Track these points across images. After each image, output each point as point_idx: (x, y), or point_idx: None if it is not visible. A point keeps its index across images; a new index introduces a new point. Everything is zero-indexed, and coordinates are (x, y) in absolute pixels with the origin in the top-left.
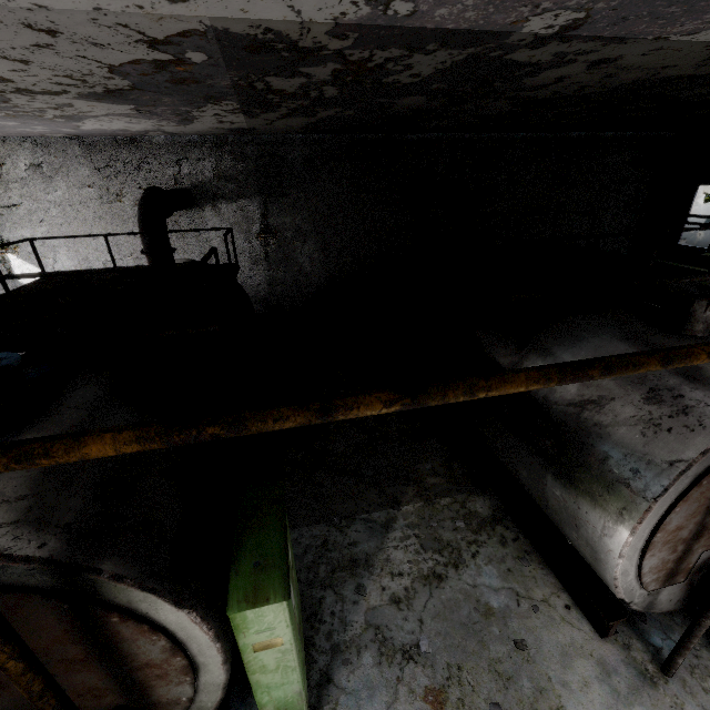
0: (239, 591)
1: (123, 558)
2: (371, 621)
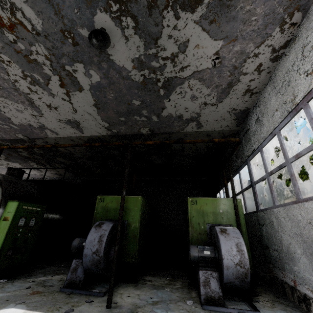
0: None
1: None
2: None
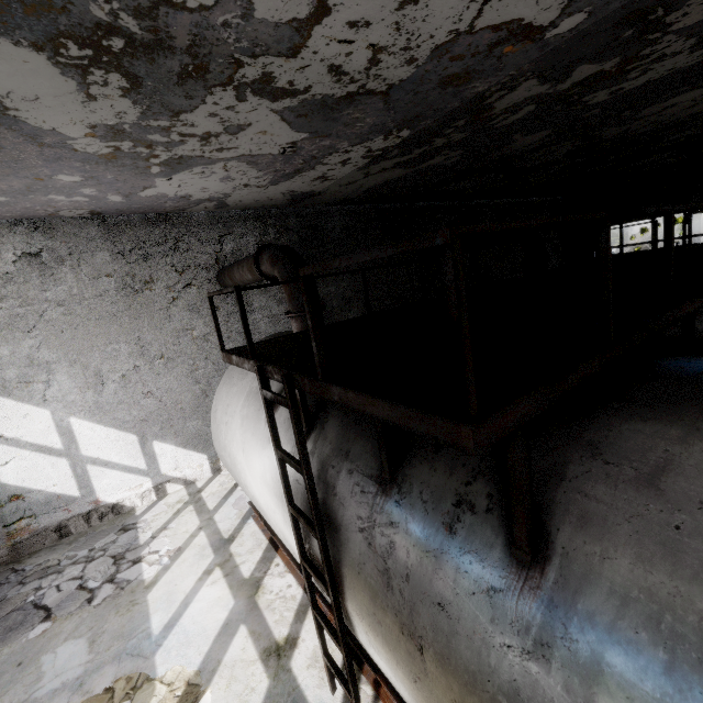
0: None
1: None
2: None
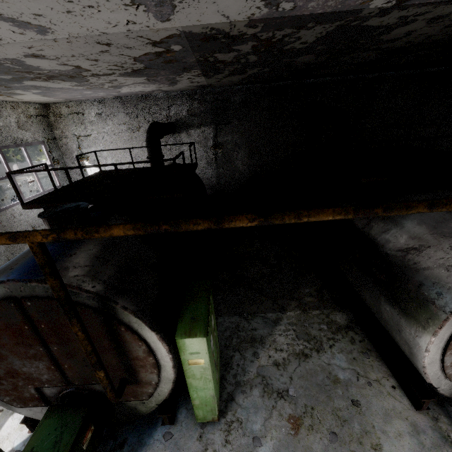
0: (182, 329)
1: (127, 300)
2: (260, 373)
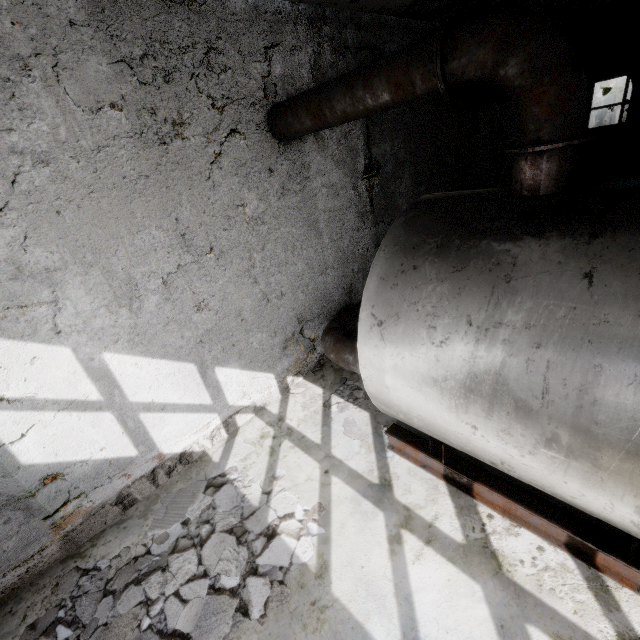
0: None
1: None
2: None
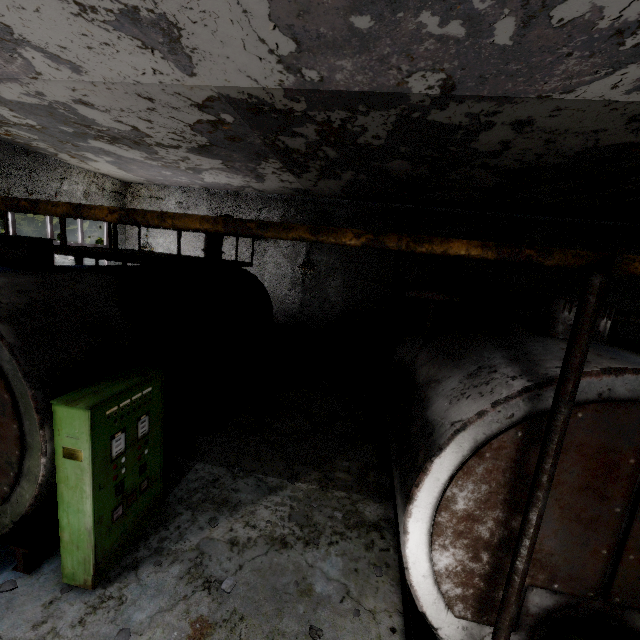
0: (69, 396)
1: (13, 331)
2: (201, 546)
